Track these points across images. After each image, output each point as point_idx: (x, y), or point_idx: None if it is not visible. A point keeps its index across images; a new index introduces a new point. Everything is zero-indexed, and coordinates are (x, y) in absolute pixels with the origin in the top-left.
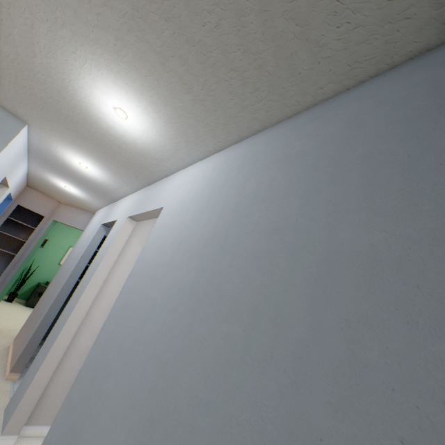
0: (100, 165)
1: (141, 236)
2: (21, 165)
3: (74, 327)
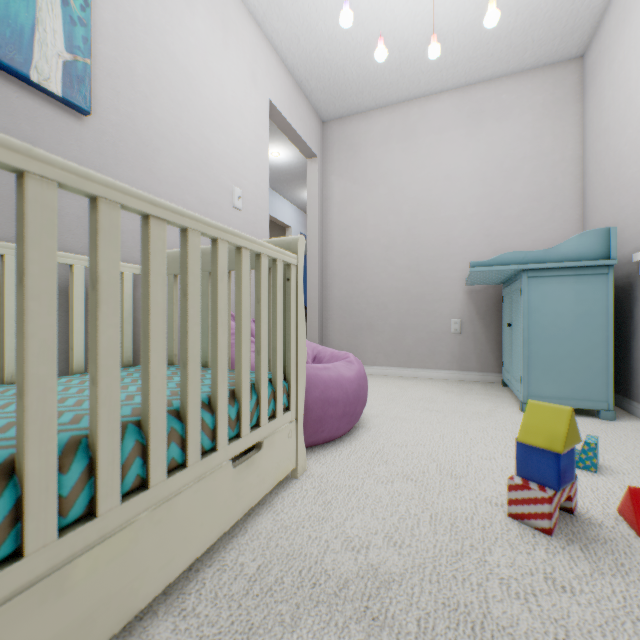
0: (271, 139)
1: (338, 169)
2: (278, 202)
3: (315, 279)
